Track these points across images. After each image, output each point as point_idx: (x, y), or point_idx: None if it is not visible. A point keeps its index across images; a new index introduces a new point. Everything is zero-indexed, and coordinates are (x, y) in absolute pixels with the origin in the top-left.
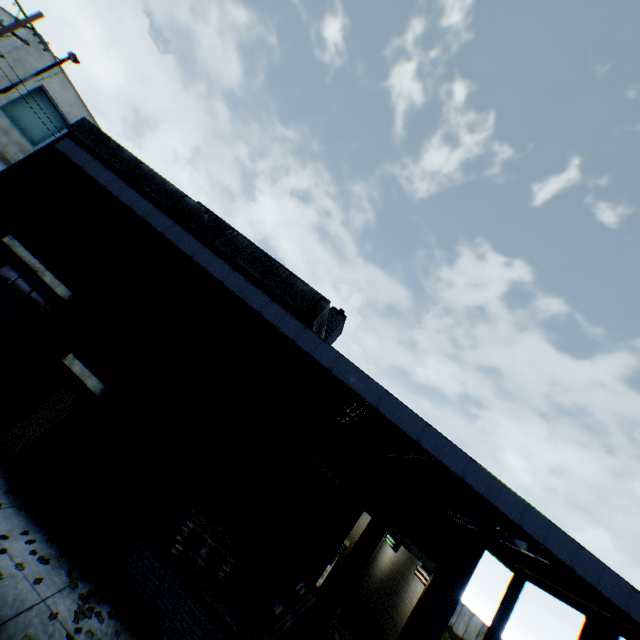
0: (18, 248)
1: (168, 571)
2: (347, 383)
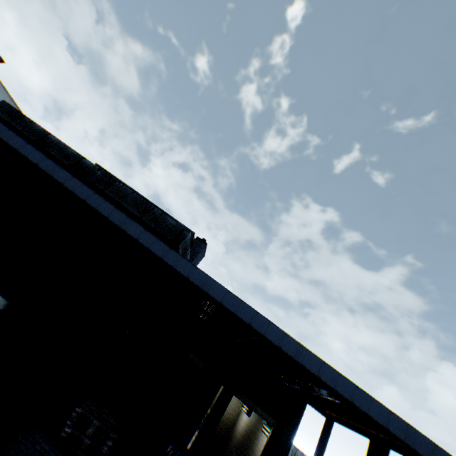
0: None
1: (58, 452)
2: (200, 286)
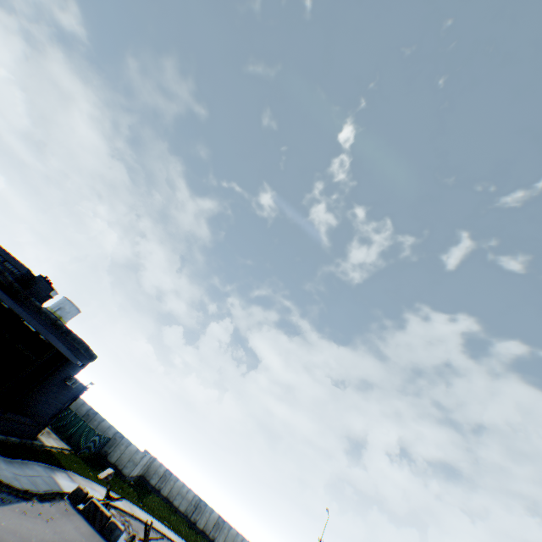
0: None
1: None
2: None
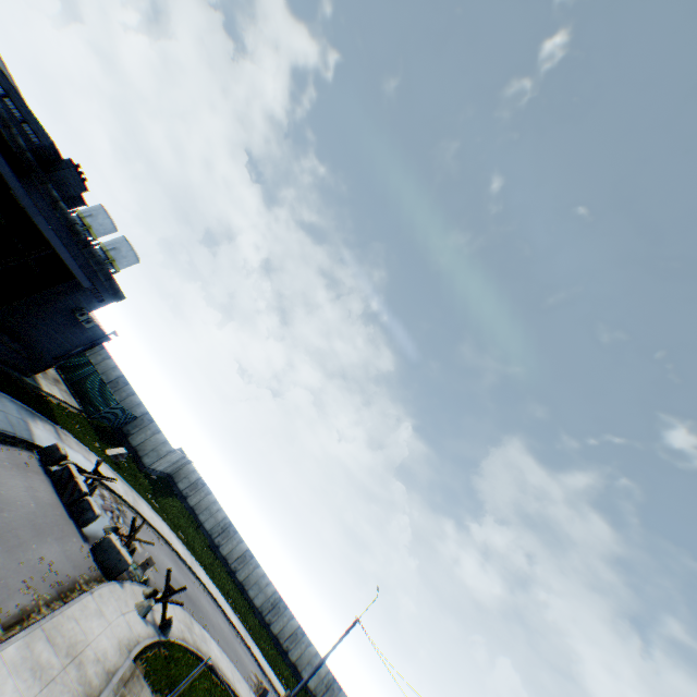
0: None
1: None
2: None
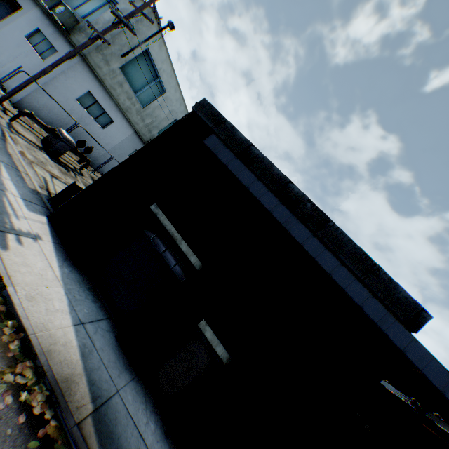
0: (160, 216)
1: None
2: None
